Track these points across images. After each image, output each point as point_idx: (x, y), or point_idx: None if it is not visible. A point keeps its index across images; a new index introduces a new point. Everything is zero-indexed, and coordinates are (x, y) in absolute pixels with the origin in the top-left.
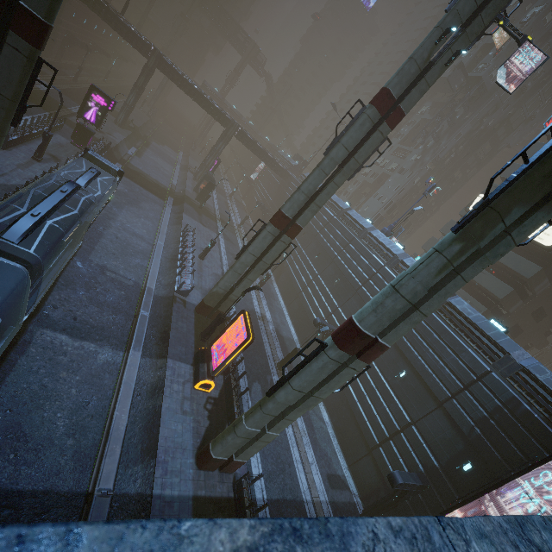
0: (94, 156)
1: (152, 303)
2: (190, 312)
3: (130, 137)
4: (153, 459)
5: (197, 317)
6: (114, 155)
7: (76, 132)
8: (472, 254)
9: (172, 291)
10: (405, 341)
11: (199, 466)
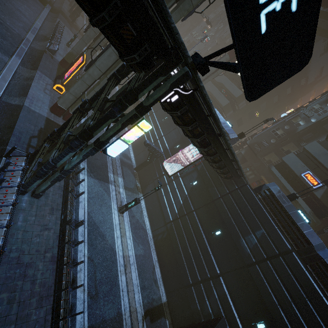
0: None
1: (29, 46)
2: (55, 62)
3: None
4: (25, 97)
5: (60, 67)
6: None
7: None
8: (176, 7)
9: (44, 48)
10: None
11: (51, 110)
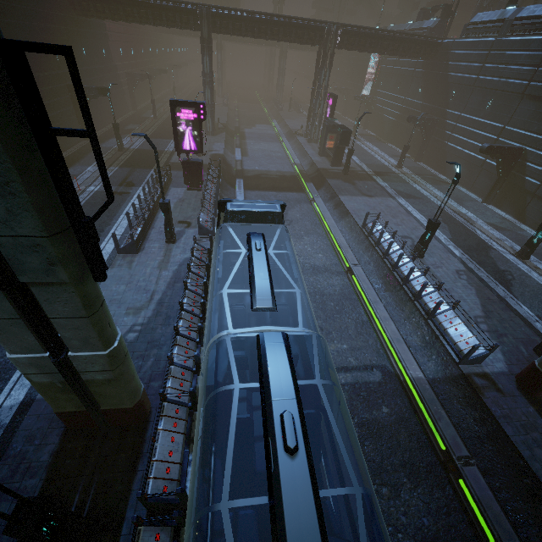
0: (238, 210)
1: (449, 418)
2: (518, 402)
3: (226, 140)
4: None
5: (539, 406)
6: (227, 172)
7: (185, 174)
8: None
9: (450, 363)
10: None
11: None
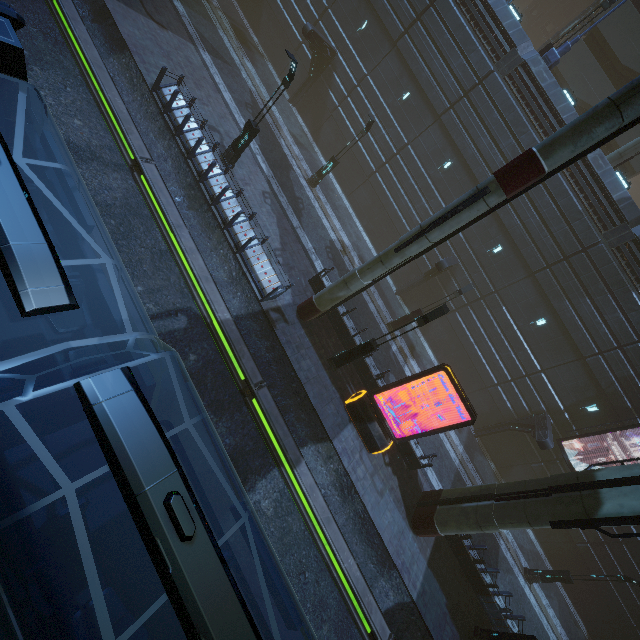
0: None
1: (250, 353)
2: (297, 328)
3: None
4: (393, 570)
5: (307, 328)
6: None
7: None
8: None
9: (254, 300)
10: (556, 287)
11: (420, 536)
